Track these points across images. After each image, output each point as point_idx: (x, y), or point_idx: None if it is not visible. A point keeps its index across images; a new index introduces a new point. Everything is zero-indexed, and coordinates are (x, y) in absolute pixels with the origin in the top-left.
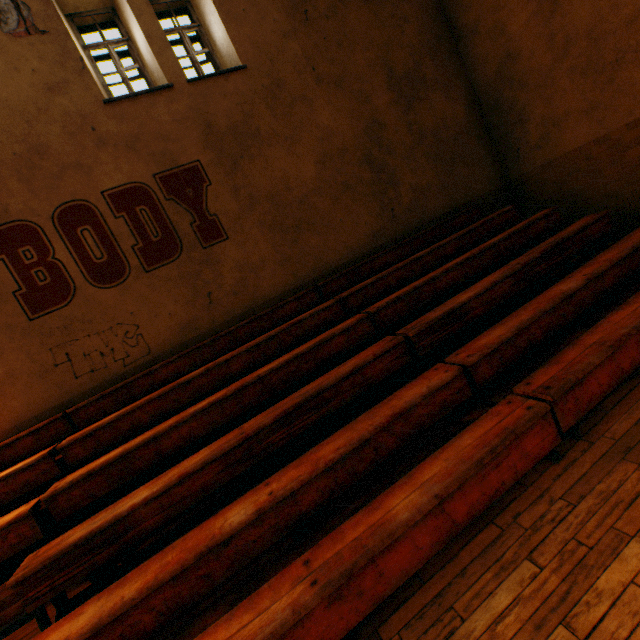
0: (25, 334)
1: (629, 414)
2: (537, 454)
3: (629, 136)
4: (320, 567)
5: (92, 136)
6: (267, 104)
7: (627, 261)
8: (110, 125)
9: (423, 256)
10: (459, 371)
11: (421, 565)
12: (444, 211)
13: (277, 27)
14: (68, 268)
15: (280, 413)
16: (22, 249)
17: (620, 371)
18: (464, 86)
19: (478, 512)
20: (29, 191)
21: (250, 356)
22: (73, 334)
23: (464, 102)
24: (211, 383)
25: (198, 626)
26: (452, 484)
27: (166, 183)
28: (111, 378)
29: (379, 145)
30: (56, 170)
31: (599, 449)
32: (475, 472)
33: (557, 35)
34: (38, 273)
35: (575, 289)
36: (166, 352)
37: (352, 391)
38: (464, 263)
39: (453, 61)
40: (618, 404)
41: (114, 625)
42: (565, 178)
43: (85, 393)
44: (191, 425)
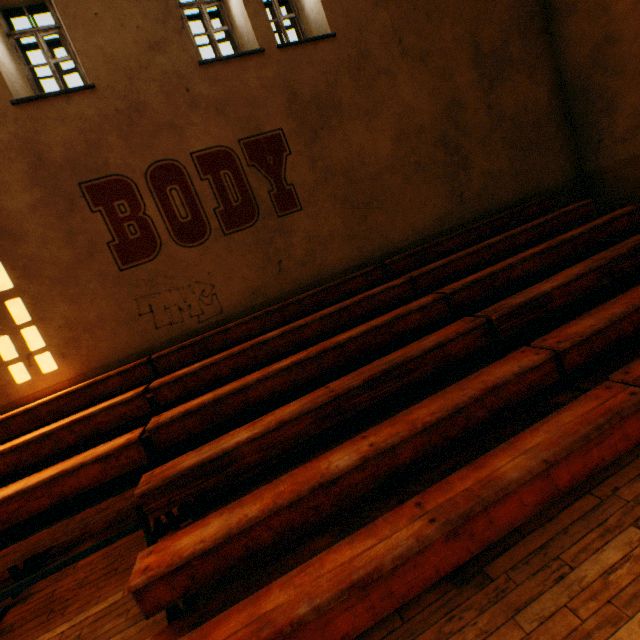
0: (115, 283)
1: None
2: (636, 437)
3: None
4: (434, 509)
5: (186, 97)
6: (351, 75)
7: None
8: (203, 87)
9: (495, 243)
10: (550, 355)
11: (523, 520)
12: (513, 200)
13: None
14: (156, 225)
15: (368, 377)
16: (117, 203)
17: None
18: (550, 69)
19: (577, 482)
20: (126, 147)
21: (322, 324)
22: (156, 287)
23: (548, 86)
24: (285, 345)
25: (309, 548)
26: (560, 453)
27: (249, 149)
28: (186, 332)
29: (456, 126)
30: (151, 128)
31: None
32: (580, 445)
33: None
34: (130, 227)
35: None
36: (236, 313)
37: (433, 365)
38: (541, 254)
39: (542, 41)
40: None
41: (240, 536)
42: None
43: (163, 343)
44: (275, 380)
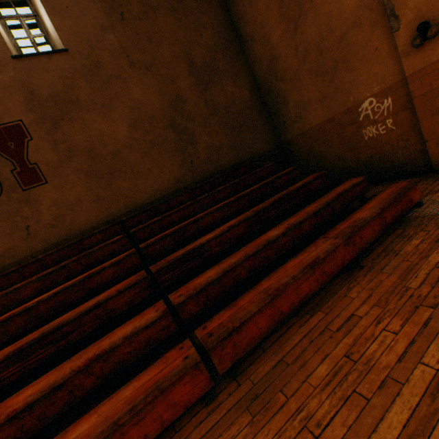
0: None
1: (275, 355)
2: (188, 401)
3: (345, 119)
4: None
5: None
6: (86, 79)
7: (322, 213)
8: None
9: (202, 199)
10: (164, 311)
11: None
12: (233, 163)
13: (97, 22)
14: None
15: (13, 350)
16: None
17: (280, 313)
18: (248, 76)
19: None
20: None
21: (41, 283)
22: None
23: (248, 87)
24: (0, 308)
25: None
26: None
27: None
28: None
29: (182, 114)
30: None
31: (240, 393)
32: (112, 432)
33: (299, 46)
34: None
35: (277, 236)
36: None
37: (94, 323)
38: (223, 207)
39: (240, 58)
40: (275, 343)
41: None
42: (313, 144)
43: None
44: None
